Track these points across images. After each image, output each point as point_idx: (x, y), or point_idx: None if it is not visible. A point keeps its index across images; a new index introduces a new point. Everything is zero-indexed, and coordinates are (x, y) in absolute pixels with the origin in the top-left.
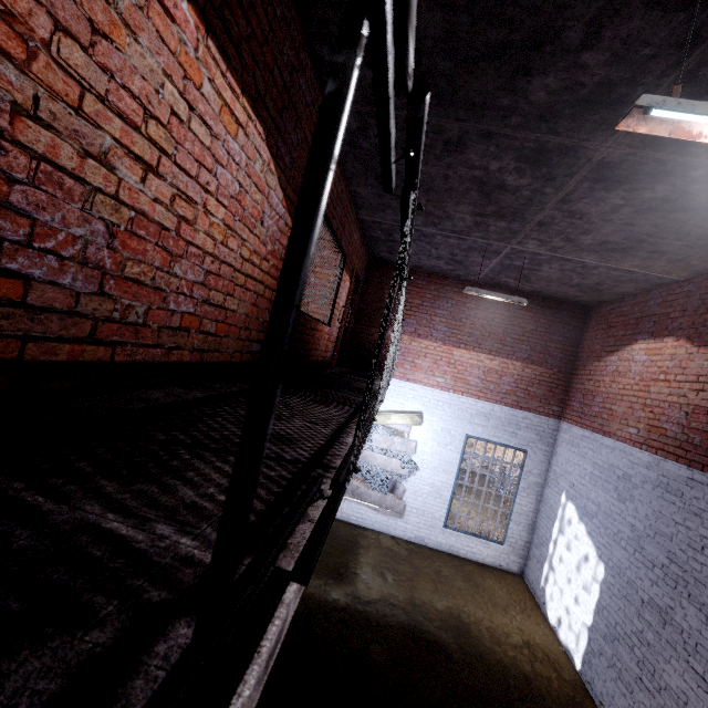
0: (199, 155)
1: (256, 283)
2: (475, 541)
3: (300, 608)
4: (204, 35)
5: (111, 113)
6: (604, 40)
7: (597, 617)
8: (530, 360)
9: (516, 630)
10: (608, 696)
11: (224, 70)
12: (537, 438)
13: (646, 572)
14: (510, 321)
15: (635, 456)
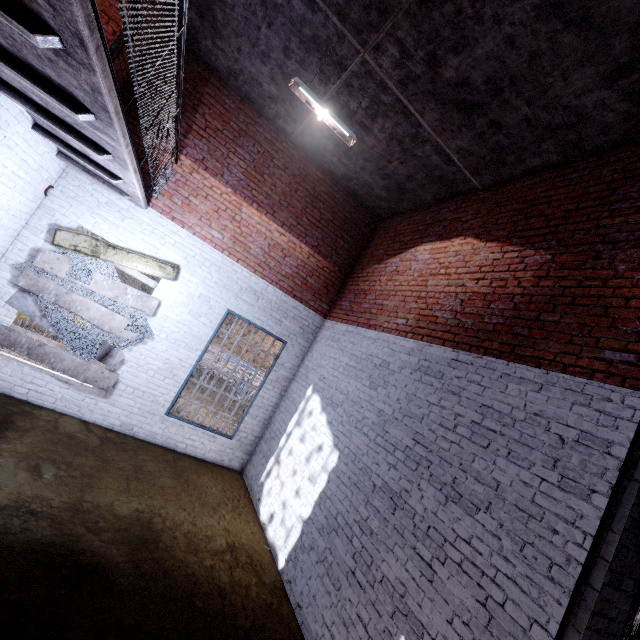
0: None
1: None
2: (200, 433)
3: None
4: None
5: None
6: None
7: (318, 509)
8: (318, 249)
9: (222, 531)
10: (310, 596)
11: None
12: (299, 331)
13: (386, 456)
14: (312, 201)
15: (398, 344)
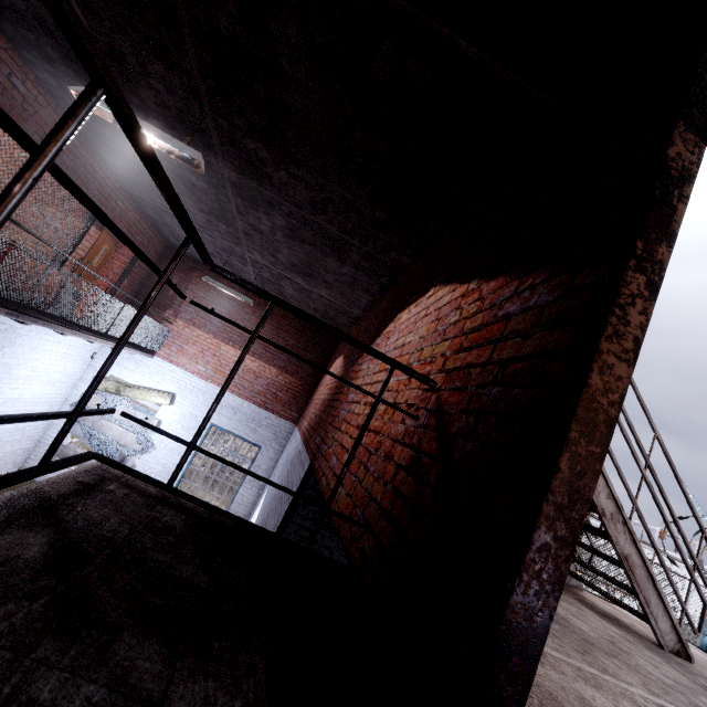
0: None
1: None
2: None
3: None
4: None
5: None
6: (152, 73)
7: None
8: (285, 369)
9: None
10: None
11: None
12: (273, 437)
13: None
14: (278, 332)
15: (298, 442)
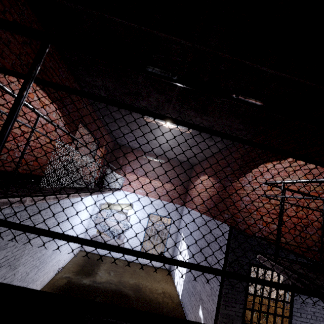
0: (31, 114)
1: (51, 150)
2: None
3: (67, 287)
4: (35, 87)
5: (4, 108)
6: (152, 97)
7: (186, 276)
8: (173, 183)
9: (160, 288)
10: (186, 303)
11: (42, 93)
12: (176, 213)
13: (196, 254)
14: (167, 169)
15: (197, 215)
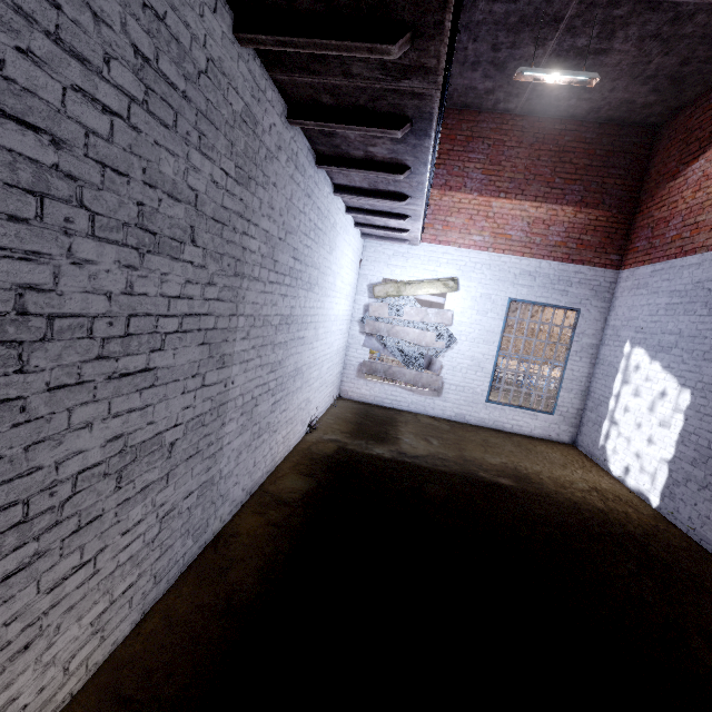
0: None
1: None
2: (521, 414)
3: (342, 458)
4: None
5: None
6: None
7: (682, 446)
8: (583, 202)
9: (579, 479)
10: (701, 518)
11: None
12: (591, 294)
13: None
14: (559, 157)
15: None
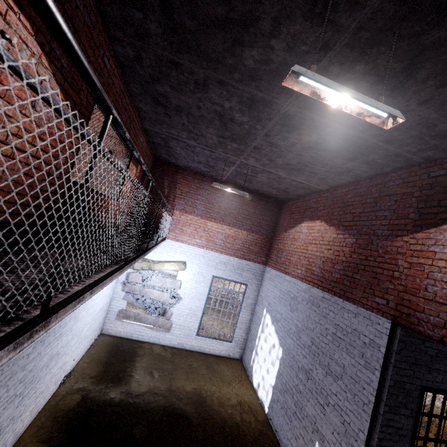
0: None
1: (28, 156)
2: (215, 342)
3: (81, 411)
4: None
5: None
6: (282, 33)
7: (277, 380)
8: (251, 230)
9: (234, 395)
10: (280, 425)
11: None
12: (253, 277)
13: (301, 351)
14: (241, 206)
15: (300, 285)
